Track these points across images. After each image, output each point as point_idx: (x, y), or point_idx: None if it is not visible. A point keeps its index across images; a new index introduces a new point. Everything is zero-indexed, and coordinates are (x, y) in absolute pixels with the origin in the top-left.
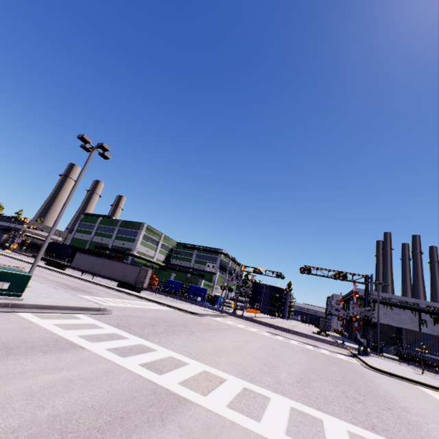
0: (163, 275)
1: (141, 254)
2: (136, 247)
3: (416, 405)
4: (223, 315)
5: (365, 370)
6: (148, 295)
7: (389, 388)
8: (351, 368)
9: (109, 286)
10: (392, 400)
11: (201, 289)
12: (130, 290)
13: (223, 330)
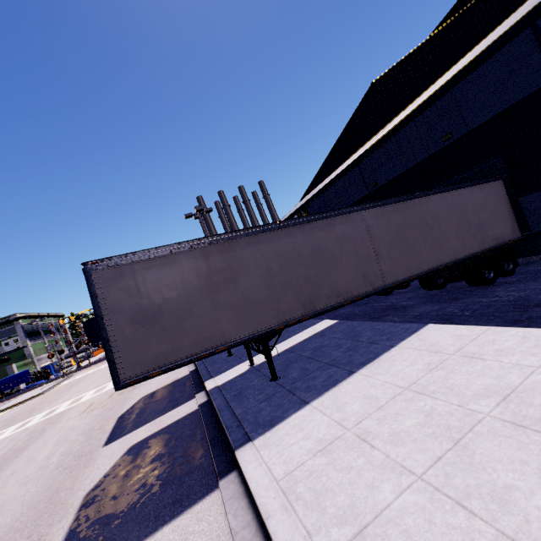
0: None
1: None
2: None
3: None
4: (69, 377)
5: None
6: None
7: None
8: None
9: None
10: None
11: (20, 374)
12: None
13: (75, 384)
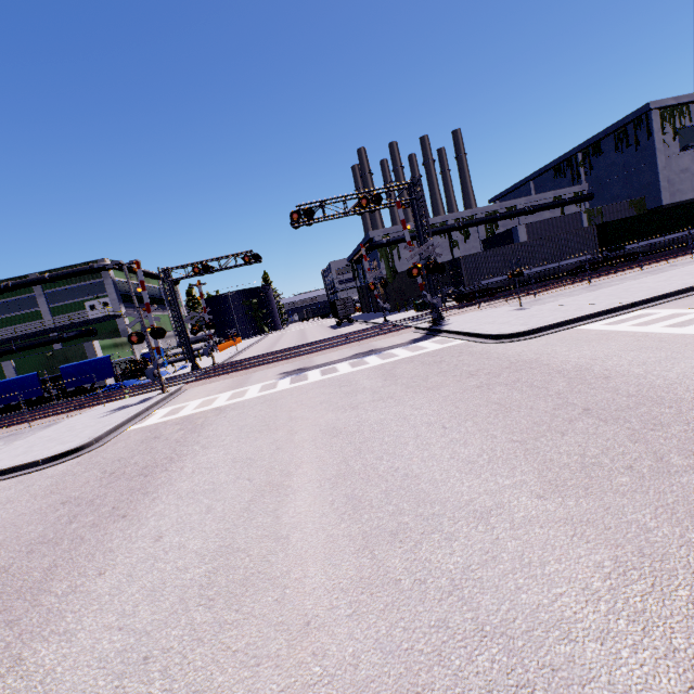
0: None
1: None
2: None
3: None
4: (173, 394)
5: (507, 350)
6: None
7: (639, 368)
8: (500, 364)
9: None
10: None
11: (94, 363)
12: None
13: (172, 472)
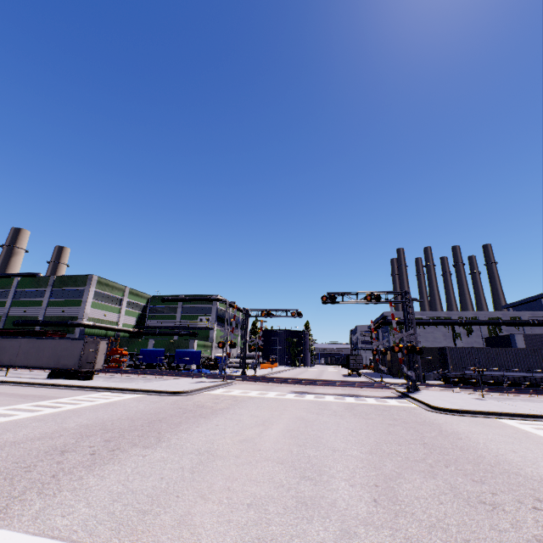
0: (136, 345)
1: (96, 322)
2: (84, 312)
3: (542, 465)
4: (228, 383)
5: (433, 416)
6: (108, 379)
7: (483, 440)
8: (417, 420)
9: (26, 381)
10: (516, 470)
11: (193, 352)
12: (72, 379)
13: (224, 411)
